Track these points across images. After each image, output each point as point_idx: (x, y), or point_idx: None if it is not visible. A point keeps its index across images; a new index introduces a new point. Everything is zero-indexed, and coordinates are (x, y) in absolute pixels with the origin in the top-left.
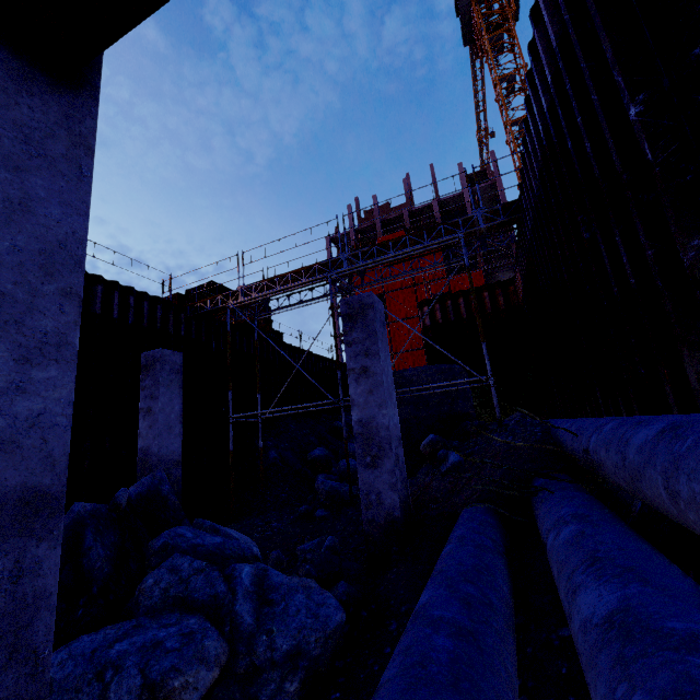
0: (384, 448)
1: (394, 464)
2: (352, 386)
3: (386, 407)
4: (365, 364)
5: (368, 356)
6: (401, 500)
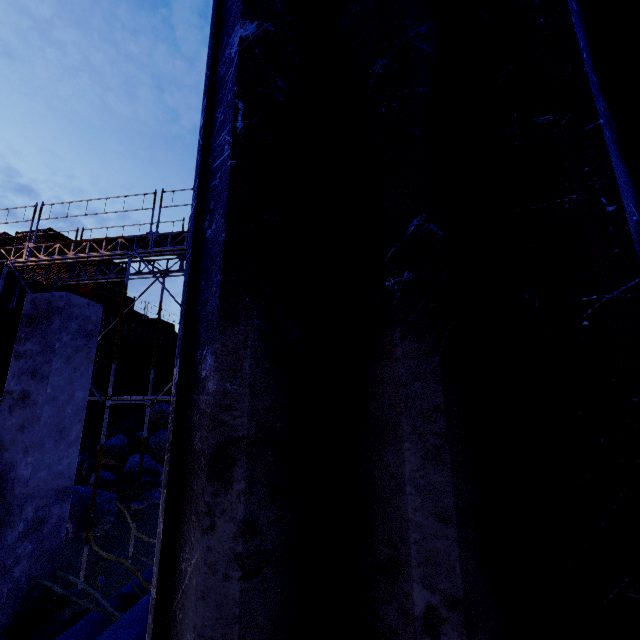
0: (12, 513)
1: (17, 537)
2: (3, 416)
3: (34, 453)
4: (28, 388)
5: (35, 377)
6: (20, 588)
